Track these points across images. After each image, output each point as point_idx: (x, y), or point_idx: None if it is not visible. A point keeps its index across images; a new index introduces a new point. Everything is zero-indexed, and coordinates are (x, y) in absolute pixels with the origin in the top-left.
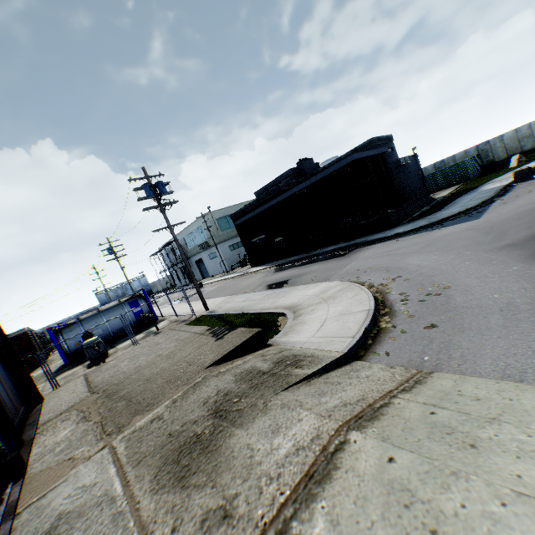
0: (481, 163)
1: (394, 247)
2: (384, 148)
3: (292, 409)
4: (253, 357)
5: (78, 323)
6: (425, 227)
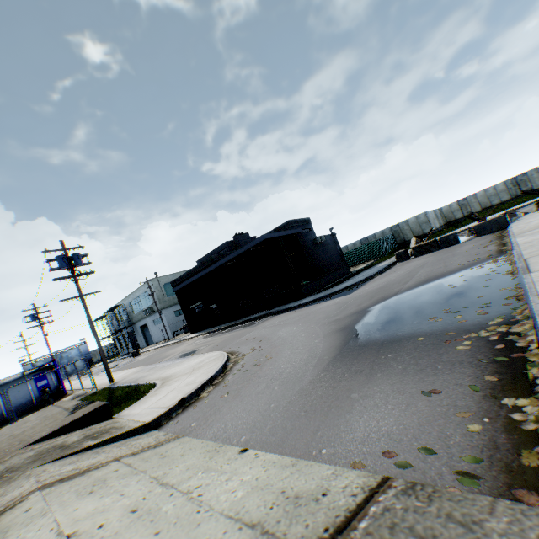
0: (396, 241)
1: (287, 318)
2: (298, 229)
3: (29, 477)
4: (81, 431)
5: None
6: (320, 299)
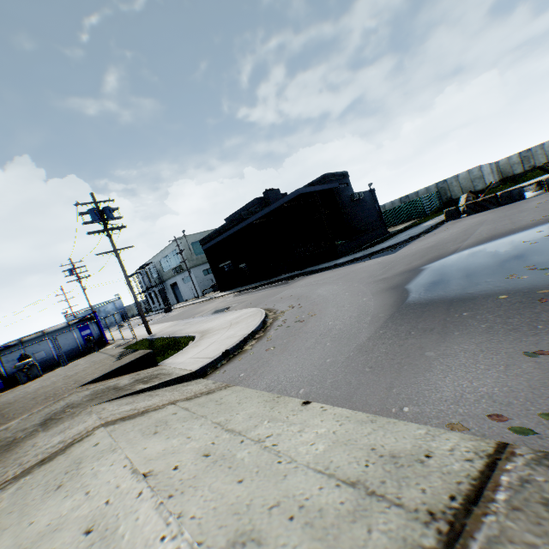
0: (441, 200)
1: (323, 277)
2: (335, 183)
3: (91, 414)
4: (129, 376)
5: (19, 345)
6: (358, 259)
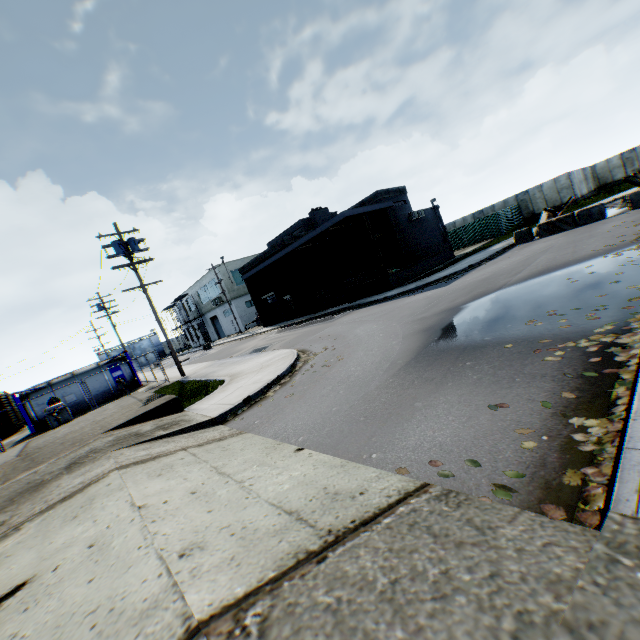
0: (521, 215)
1: (368, 313)
2: (389, 202)
3: (109, 459)
4: (153, 422)
5: (48, 387)
6: (410, 292)
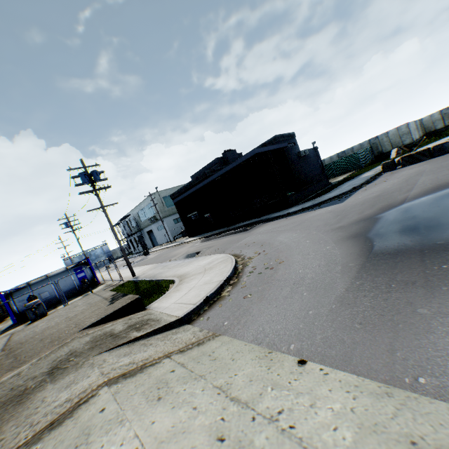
0: (373, 153)
1: (280, 225)
2: (285, 143)
3: (93, 367)
4: (122, 320)
5: (27, 287)
6: (309, 208)
